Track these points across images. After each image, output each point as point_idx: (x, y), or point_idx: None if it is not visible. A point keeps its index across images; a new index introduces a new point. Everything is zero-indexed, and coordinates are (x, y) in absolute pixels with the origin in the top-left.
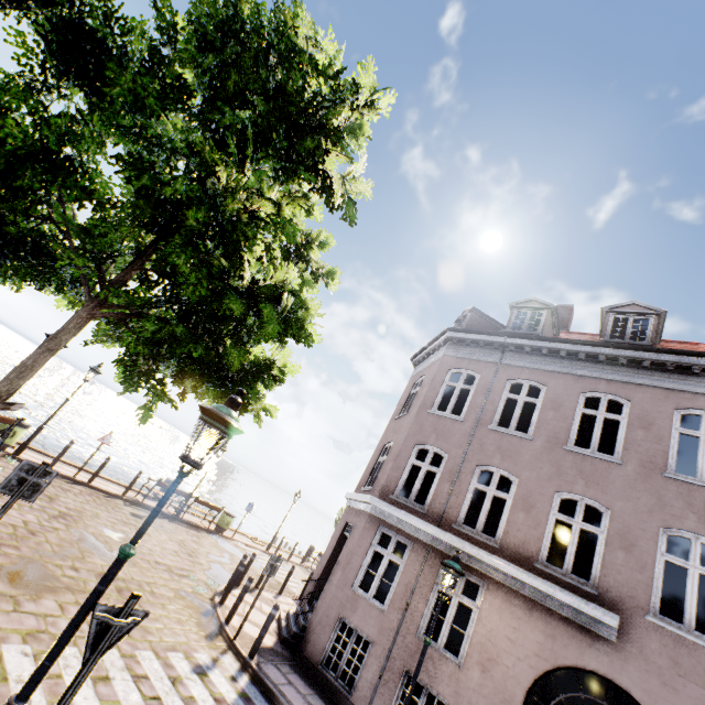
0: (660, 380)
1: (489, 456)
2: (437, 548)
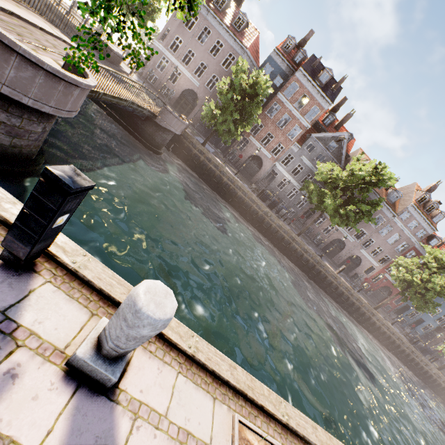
0: (232, 44)
1: (192, 47)
2: (175, 64)
